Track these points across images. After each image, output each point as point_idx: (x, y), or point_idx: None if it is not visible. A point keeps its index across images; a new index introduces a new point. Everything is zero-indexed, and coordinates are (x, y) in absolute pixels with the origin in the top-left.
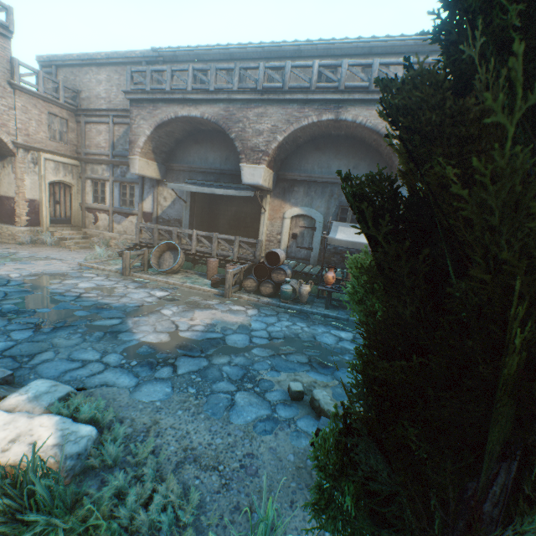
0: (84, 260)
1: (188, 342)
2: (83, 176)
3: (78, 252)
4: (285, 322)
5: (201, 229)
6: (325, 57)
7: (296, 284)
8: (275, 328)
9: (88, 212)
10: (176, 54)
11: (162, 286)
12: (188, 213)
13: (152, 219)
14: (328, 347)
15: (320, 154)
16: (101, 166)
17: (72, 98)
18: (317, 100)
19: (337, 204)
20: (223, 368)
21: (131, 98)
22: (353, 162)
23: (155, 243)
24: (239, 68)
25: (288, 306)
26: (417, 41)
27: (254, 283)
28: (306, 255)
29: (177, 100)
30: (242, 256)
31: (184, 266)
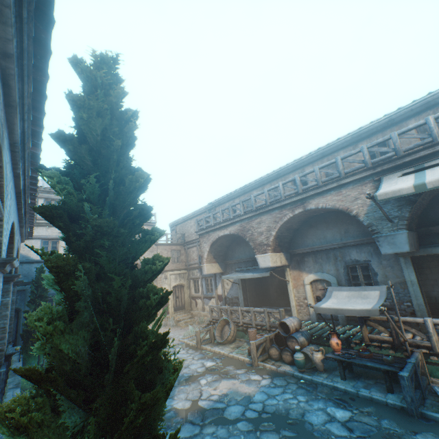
0: (183, 336)
1: (198, 410)
2: (188, 278)
3: (184, 329)
4: (287, 394)
5: (257, 300)
6: (295, 170)
7: (312, 350)
8: (272, 401)
9: (192, 299)
10: (219, 201)
11: (214, 356)
12: (241, 291)
13: (222, 299)
14: (309, 428)
15: (314, 229)
16: (196, 270)
17: (182, 238)
18: (288, 203)
19: (343, 265)
20: (205, 437)
21: (198, 234)
22: (343, 228)
23: (219, 319)
24: (241, 202)
25: (300, 376)
26: (352, 136)
27: (276, 351)
28: (334, 315)
29: (217, 228)
30: (272, 324)
31: (240, 335)
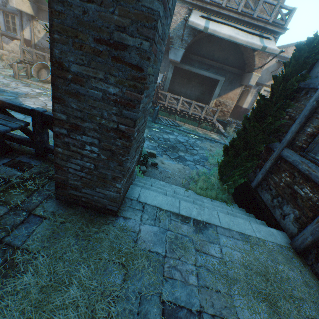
0: None
1: (51, 110)
2: None
3: None
4: None
5: None
6: None
7: None
8: None
9: None
10: None
11: (40, 87)
12: None
13: (31, 46)
14: None
15: None
16: None
17: None
18: None
19: None
20: None
21: None
22: None
23: (34, 62)
24: None
25: None
26: None
27: None
28: None
29: None
30: None
31: None
